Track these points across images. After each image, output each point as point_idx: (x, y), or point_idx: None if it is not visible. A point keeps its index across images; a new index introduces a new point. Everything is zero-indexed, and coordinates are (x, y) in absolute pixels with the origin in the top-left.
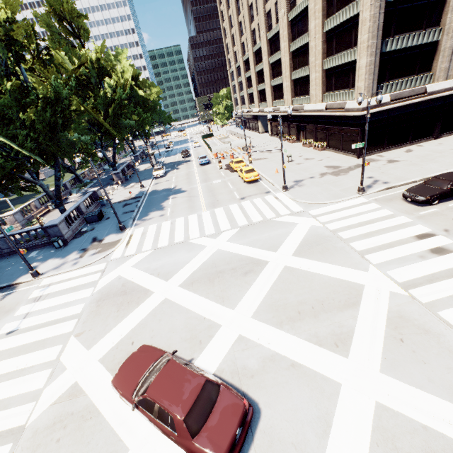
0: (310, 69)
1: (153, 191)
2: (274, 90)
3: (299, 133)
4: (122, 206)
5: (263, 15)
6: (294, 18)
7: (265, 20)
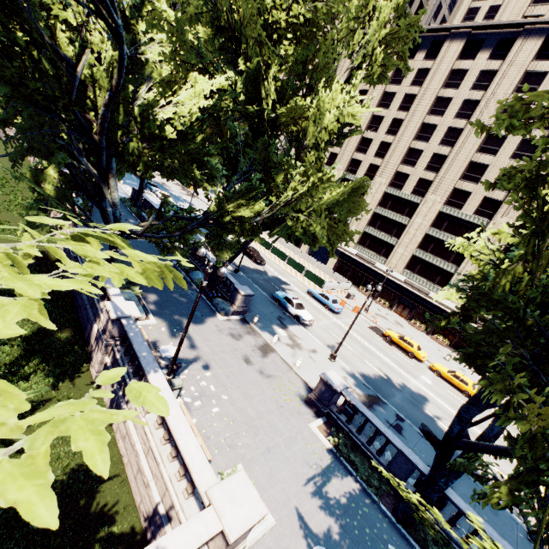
0: (458, 271)
1: (368, 379)
2: (365, 237)
3: (397, 304)
4: (397, 433)
5: (395, 170)
6: (448, 214)
7: (393, 175)
